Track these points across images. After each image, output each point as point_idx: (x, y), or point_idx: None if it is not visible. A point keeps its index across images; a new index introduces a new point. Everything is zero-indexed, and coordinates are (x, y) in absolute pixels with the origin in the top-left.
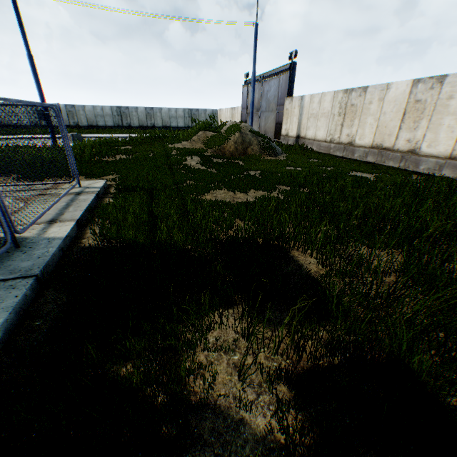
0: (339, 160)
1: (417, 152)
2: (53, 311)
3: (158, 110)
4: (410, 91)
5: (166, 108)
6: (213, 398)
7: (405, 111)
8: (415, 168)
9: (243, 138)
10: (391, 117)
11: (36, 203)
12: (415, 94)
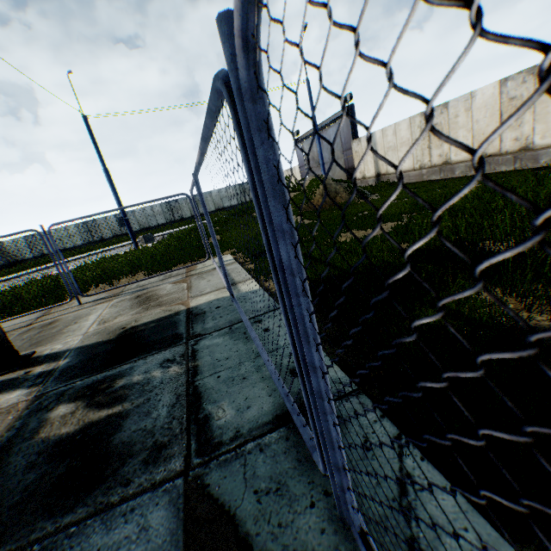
0: (441, 182)
1: (531, 147)
2: (317, 325)
3: (207, 194)
4: (500, 92)
5: (216, 190)
6: (520, 325)
7: (500, 112)
8: (535, 164)
9: (329, 189)
10: (486, 123)
11: (196, 281)
12: (506, 93)
